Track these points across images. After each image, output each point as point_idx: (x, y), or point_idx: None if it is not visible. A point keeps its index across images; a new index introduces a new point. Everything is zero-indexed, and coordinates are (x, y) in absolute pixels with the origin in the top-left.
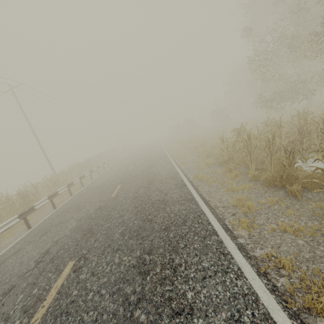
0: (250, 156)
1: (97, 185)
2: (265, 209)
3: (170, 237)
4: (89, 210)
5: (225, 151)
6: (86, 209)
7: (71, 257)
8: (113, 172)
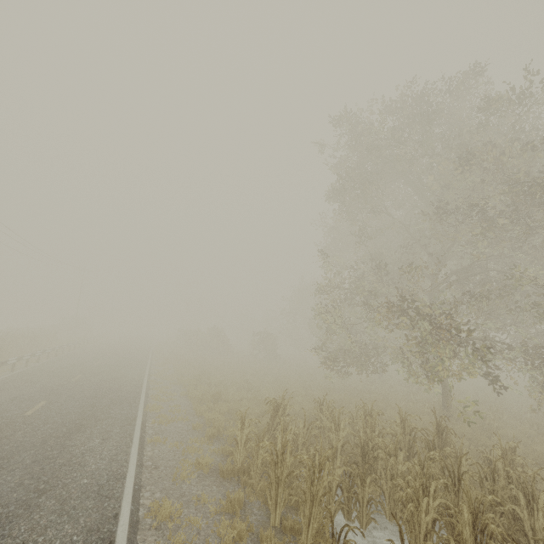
0: (278, 490)
1: None
2: None
3: None
4: None
5: (241, 445)
6: None
7: None
8: None
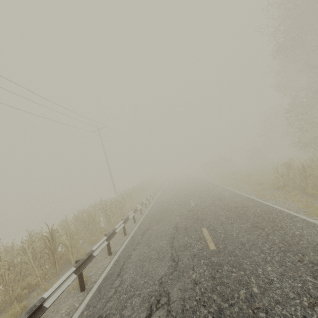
0: (306, 181)
1: (166, 201)
2: None
3: (266, 218)
4: (182, 212)
5: (279, 178)
6: (177, 211)
7: (200, 227)
8: (172, 194)
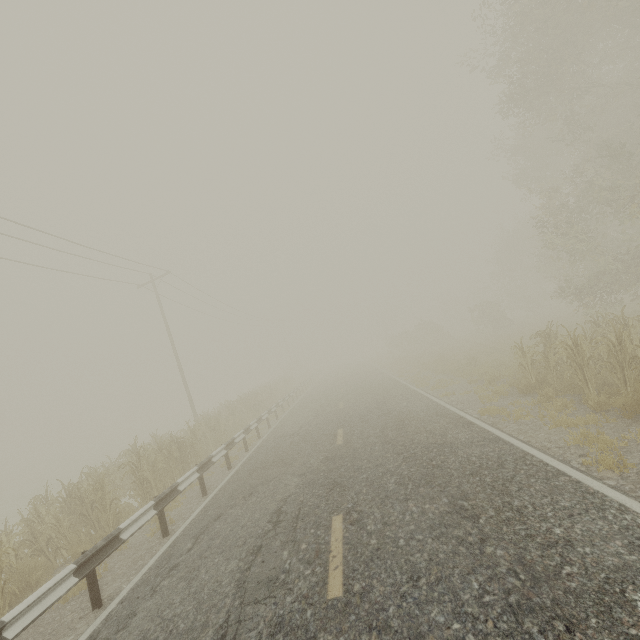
0: (583, 373)
1: (292, 432)
2: (636, 446)
3: (488, 482)
4: (309, 463)
5: (528, 368)
6: (301, 462)
7: (331, 512)
8: (310, 414)
